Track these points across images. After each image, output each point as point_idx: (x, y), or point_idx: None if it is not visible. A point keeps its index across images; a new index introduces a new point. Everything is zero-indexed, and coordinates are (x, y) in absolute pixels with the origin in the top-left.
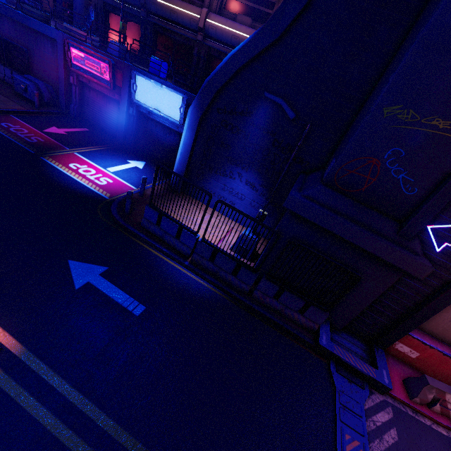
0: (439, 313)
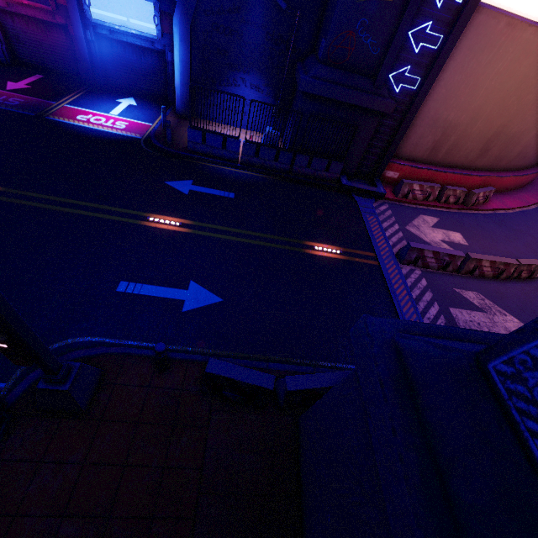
0: (406, 141)
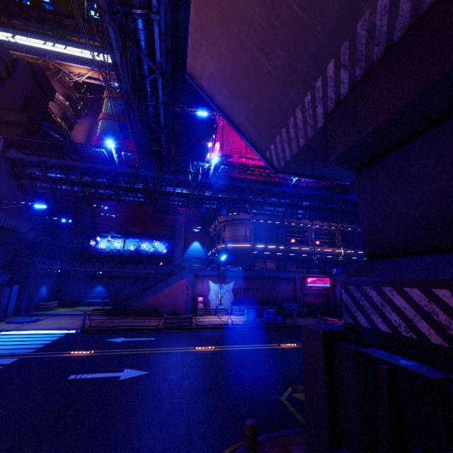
0: None
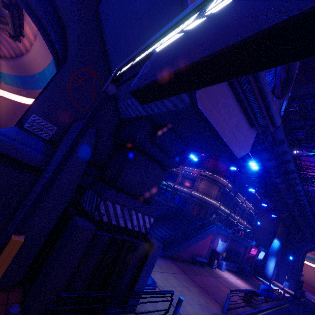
0: None
